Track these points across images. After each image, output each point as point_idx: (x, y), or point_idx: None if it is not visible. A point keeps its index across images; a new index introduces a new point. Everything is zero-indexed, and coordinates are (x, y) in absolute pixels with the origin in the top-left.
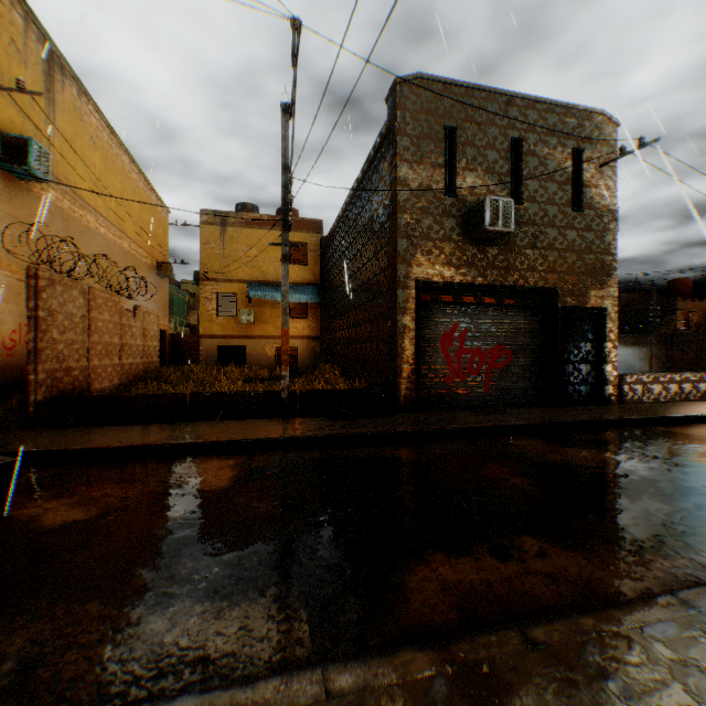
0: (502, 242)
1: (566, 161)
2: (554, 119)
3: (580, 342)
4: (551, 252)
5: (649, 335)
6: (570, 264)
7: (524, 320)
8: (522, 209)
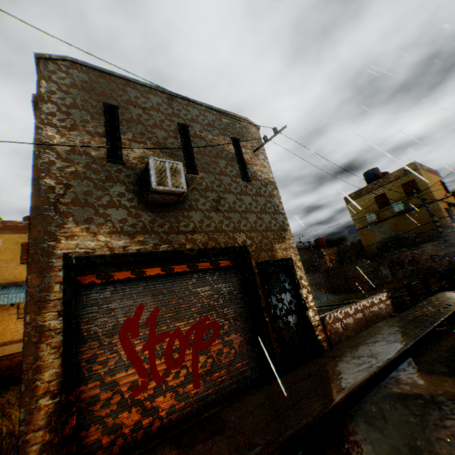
0: (183, 206)
1: (229, 145)
2: (212, 117)
3: (282, 294)
4: (233, 213)
5: (318, 273)
6: (253, 223)
7: (225, 282)
8: (198, 177)
